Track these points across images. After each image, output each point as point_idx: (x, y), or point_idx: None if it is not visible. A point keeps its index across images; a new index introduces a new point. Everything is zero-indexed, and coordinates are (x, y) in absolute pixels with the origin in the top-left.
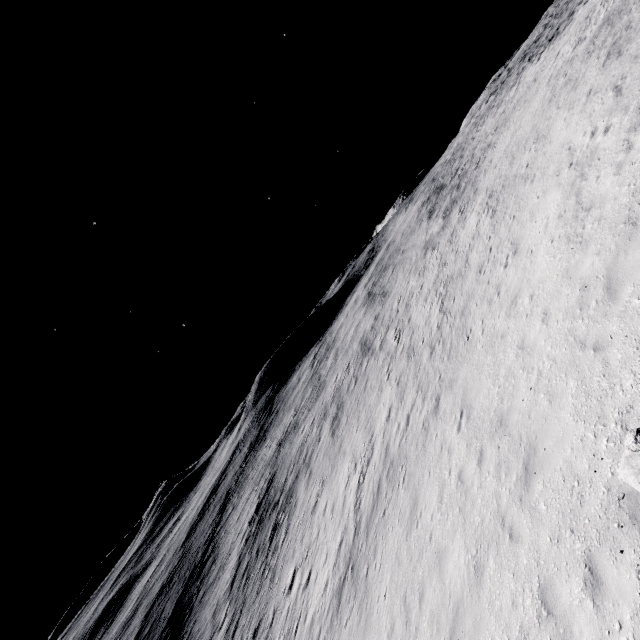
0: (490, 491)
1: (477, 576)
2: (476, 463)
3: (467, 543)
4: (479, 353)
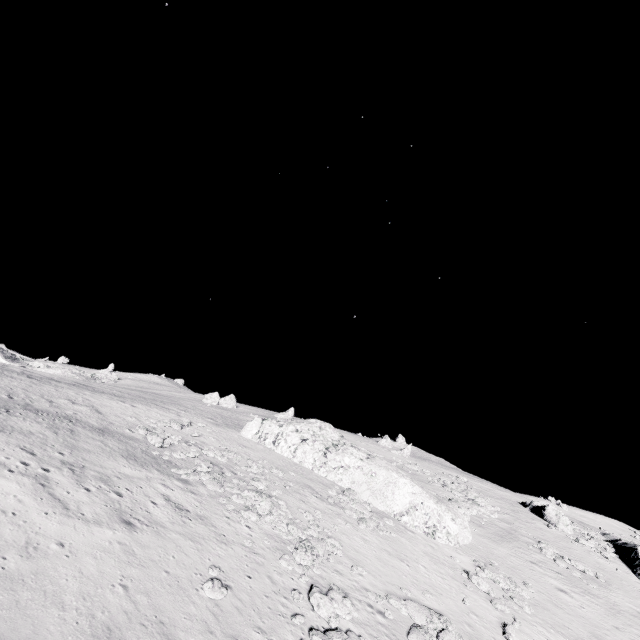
0: None
1: None
2: None
3: None
4: None
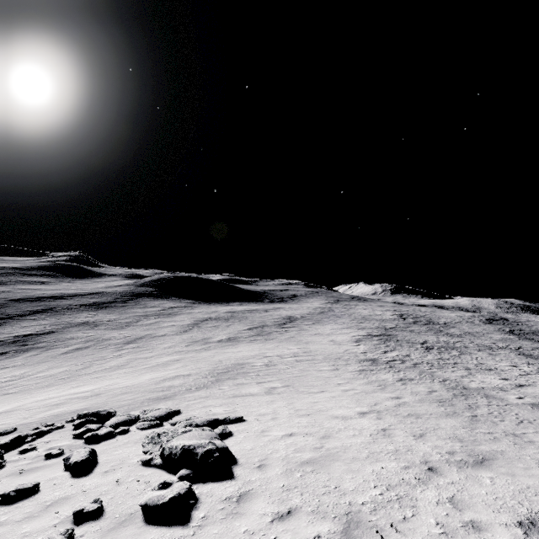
0: None
1: None
2: None
3: None
4: (19, 397)
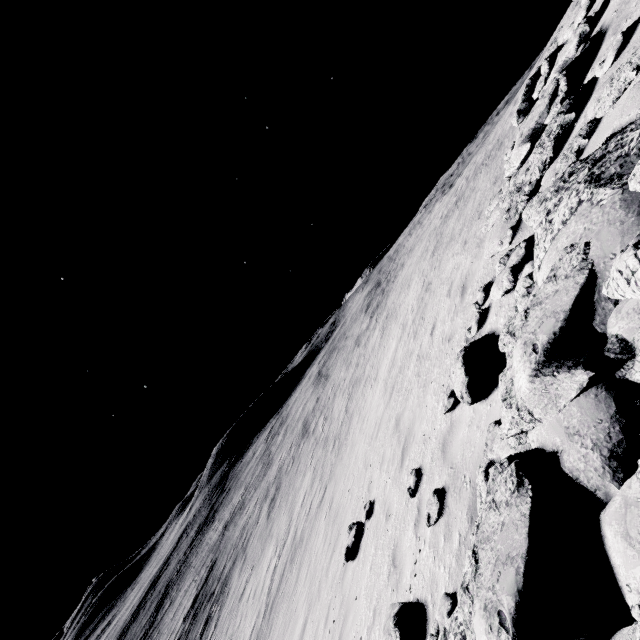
0: (321, 566)
1: (303, 631)
2: (323, 545)
3: (306, 608)
4: (346, 455)
